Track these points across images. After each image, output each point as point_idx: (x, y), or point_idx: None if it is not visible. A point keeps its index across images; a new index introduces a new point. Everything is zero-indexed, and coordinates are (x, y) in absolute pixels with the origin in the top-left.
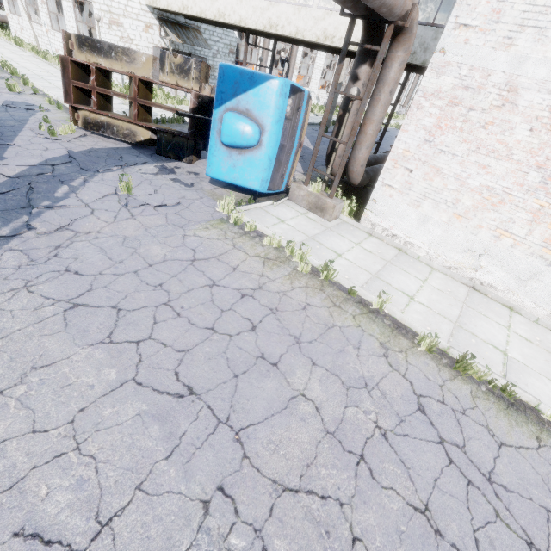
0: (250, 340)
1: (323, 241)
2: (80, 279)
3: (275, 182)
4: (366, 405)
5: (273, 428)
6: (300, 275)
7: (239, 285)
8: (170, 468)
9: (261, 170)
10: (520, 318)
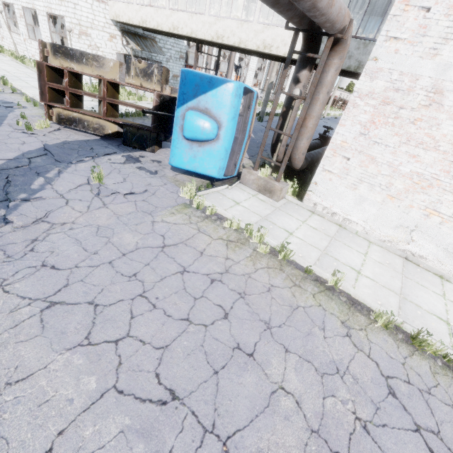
0: (225, 329)
1: (275, 221)
2: (56, 274)
3: (228, 169)
4: (342, 393)
5: (259, 432)
6: (261, 256)
7: (208, 270)
8: None
9: (218, 160)
10: (451, 286)
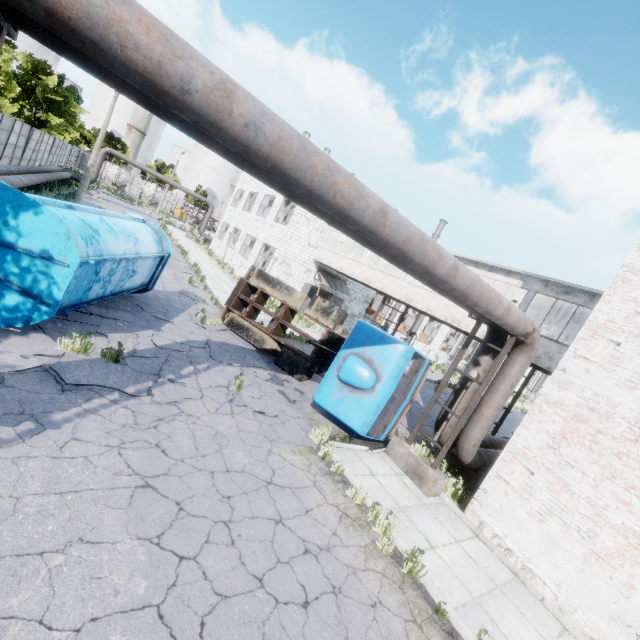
0: (298, 620)
1: (415, 518)
2: (163, 458)
3: (376, 429)
4: None
5: None
6: (379, 554)
7: (307, 534)
8: None
9: (366, 413)
10: None
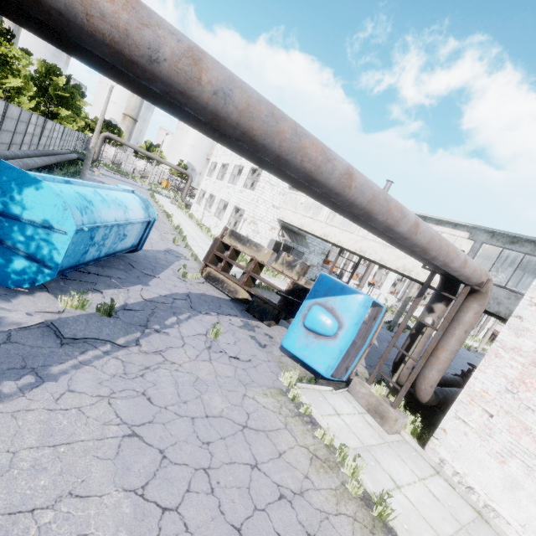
0: None
1: (379, 457)
2: (149, 406)
3: (338, 370)
4: None
5: None
6: (349, 497)
7: (280, 479)
8: None
9: (330, 357)
10: None
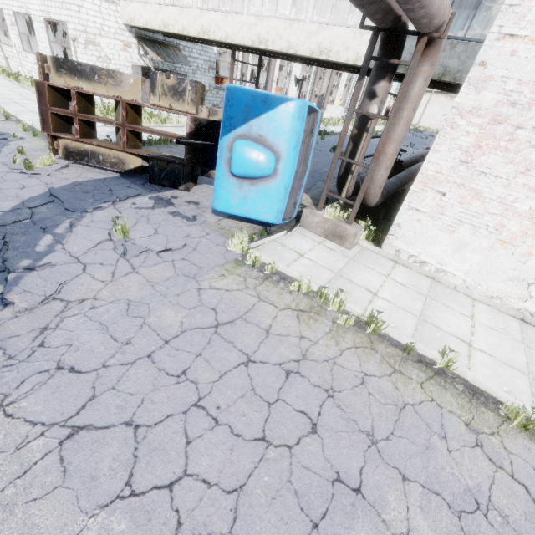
0: (316, 450)
1: (351, 277)
2: (78, 380)
3: (286, 210)
4: None
5: None
6: (343, 330)
7: (279, 357)
8: None
9: (276, 201)
10: None
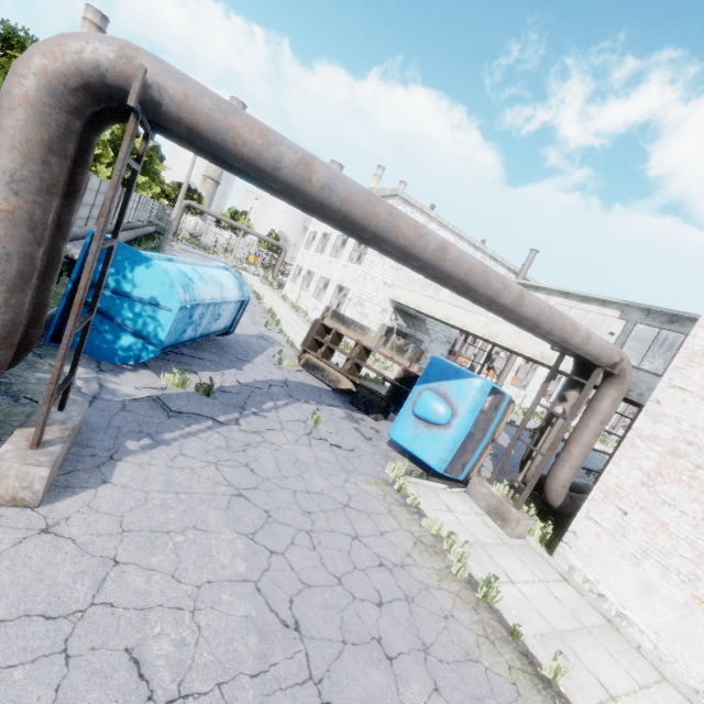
0: (373, 614)
1: (494, 555)
2: (252, 476)
3: (454, 467)
4: None
5: None
6: (453, 578)
7: (381, 551)
8: (250, 688)
9: (442, 449)
10: None
